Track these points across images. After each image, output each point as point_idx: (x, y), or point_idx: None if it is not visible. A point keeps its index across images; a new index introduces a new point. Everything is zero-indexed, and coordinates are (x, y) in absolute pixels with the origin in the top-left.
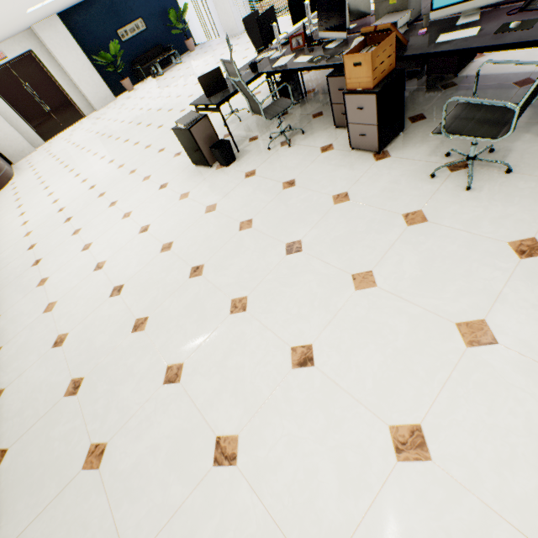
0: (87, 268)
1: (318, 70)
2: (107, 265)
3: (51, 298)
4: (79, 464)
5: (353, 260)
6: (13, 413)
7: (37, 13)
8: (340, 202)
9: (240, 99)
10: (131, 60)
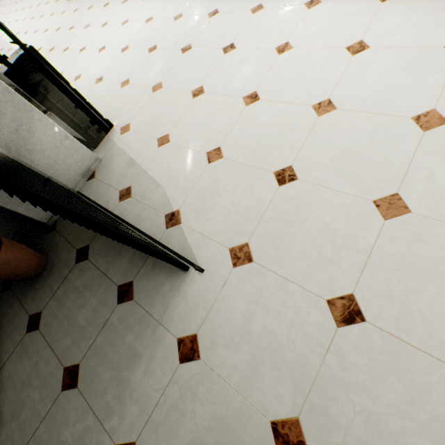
0: None
1: None
2: None
3: None
4: None
5: None
6: None
7: None
8: None
9: None
10: None
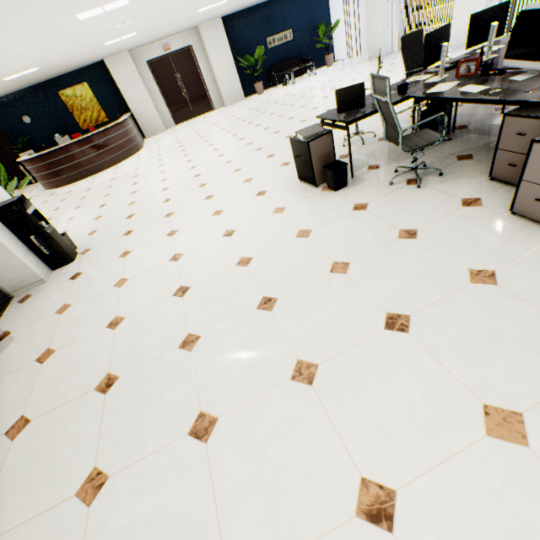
0: (164, 255)
1: (492, 104)
2: (182, 259)
3: (125, 274)
4: (75, 485)
5: (489, 380)
6: (50, 381)
7: (205, 14)
8: (480, 281)
9: (368, 121)
10: (269, 67)
